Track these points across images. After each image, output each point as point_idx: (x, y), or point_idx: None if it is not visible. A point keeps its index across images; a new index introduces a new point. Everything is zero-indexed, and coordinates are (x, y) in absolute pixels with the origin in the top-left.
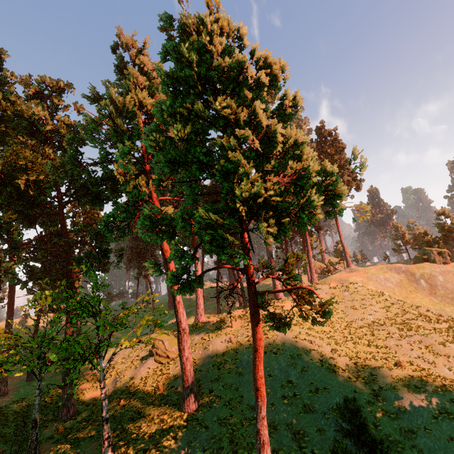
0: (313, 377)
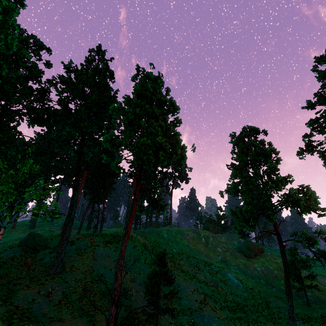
0: (139, 267)
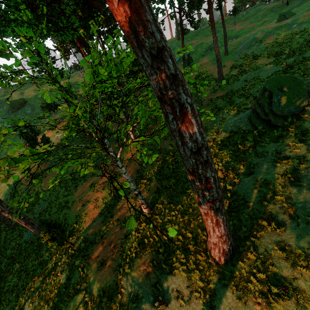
0: None
